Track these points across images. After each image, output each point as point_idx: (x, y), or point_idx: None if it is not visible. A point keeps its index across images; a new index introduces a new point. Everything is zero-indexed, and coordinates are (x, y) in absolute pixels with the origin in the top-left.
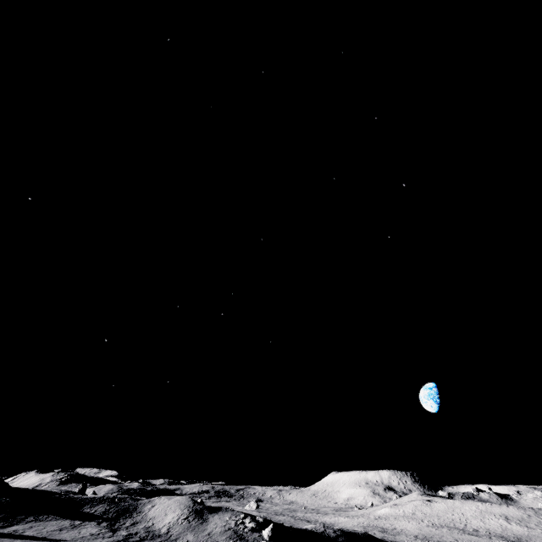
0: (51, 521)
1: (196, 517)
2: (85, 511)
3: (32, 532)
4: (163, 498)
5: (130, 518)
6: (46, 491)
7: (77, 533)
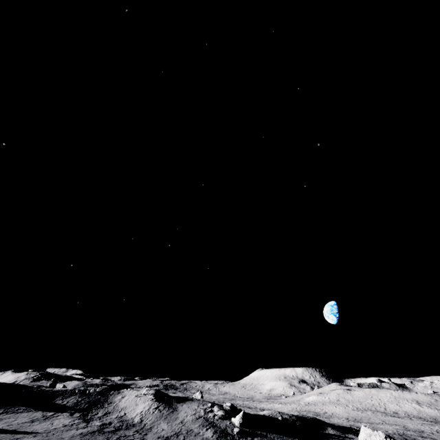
0: (22, 413)
1: (165, 406)
2: (57, 403)
3: (1, 424)
4: (132, 390)
5: (102, 409)
6: (17, 385)
7: (49, 424)
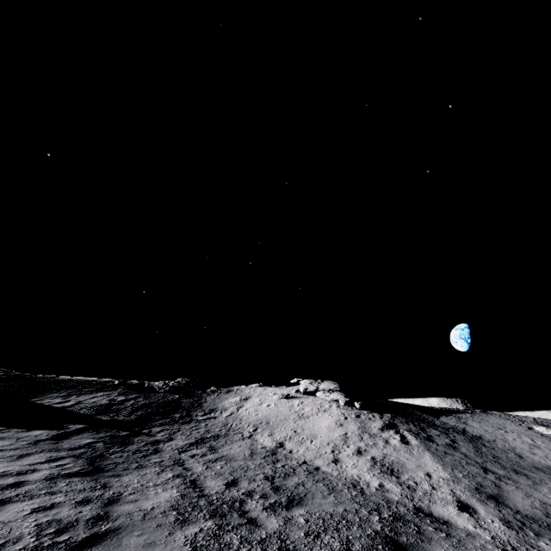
0: None
1: (413, 423)
2: (43, 404)
3: None
4: (261, 386)
5: (187, 424)
6: None
7: None
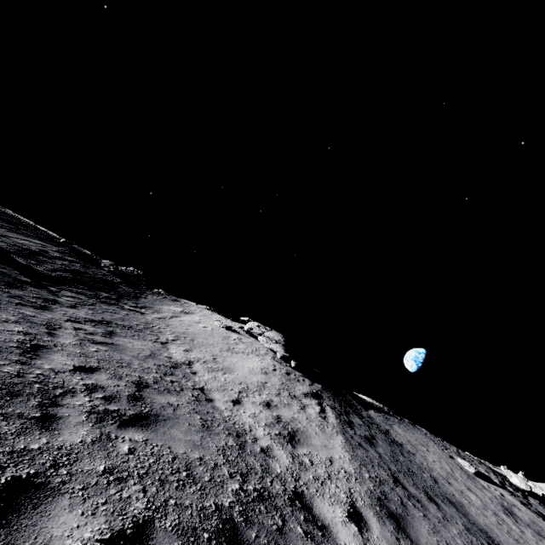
0: None
1: (340, 403)
2: None
3: None
4: (210, 310)
5: (107, 305)
6: None
7: None
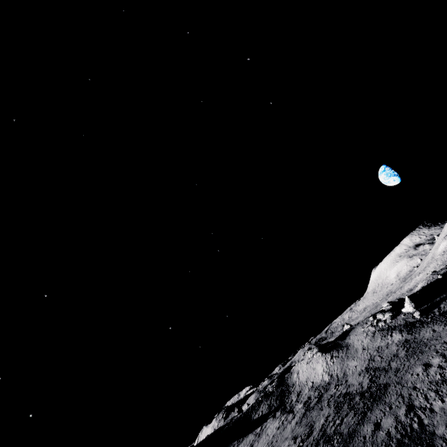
0: (238, 446)
1: (337, 350)
2: (256, 418)
3: None
4: (299, 363)
5: (291, 394)
6: (216, 431)
7: (266, 437)
